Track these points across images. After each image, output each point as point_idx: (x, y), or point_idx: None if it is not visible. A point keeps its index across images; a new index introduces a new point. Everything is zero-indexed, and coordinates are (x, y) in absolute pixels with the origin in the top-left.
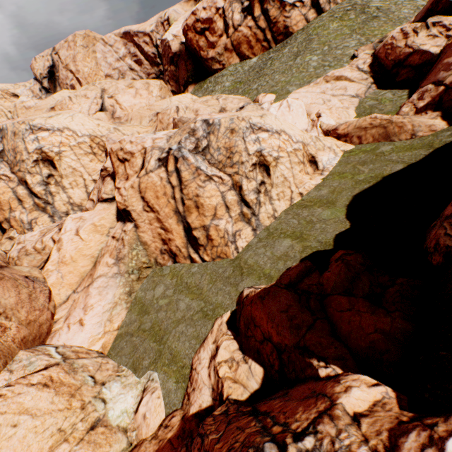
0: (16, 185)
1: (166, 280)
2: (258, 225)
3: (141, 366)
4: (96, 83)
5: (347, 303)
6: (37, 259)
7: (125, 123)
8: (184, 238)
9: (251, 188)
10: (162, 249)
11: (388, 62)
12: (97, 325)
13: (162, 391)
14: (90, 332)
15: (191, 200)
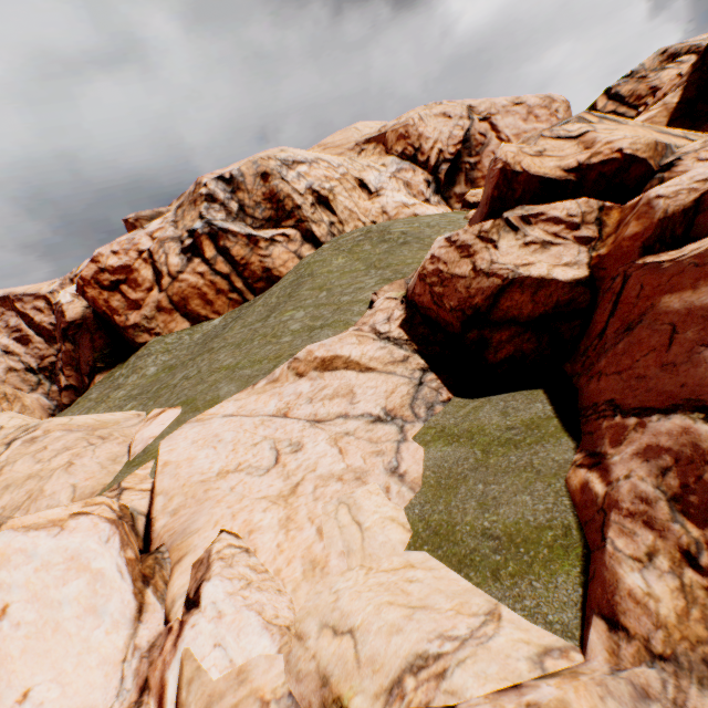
0: None
1: None
2: None
3: None
4: None
5: None
6: None
7: None
8: None
9: None
10: None
11: (446, 313)
12: None
13: None
14: None
15: None
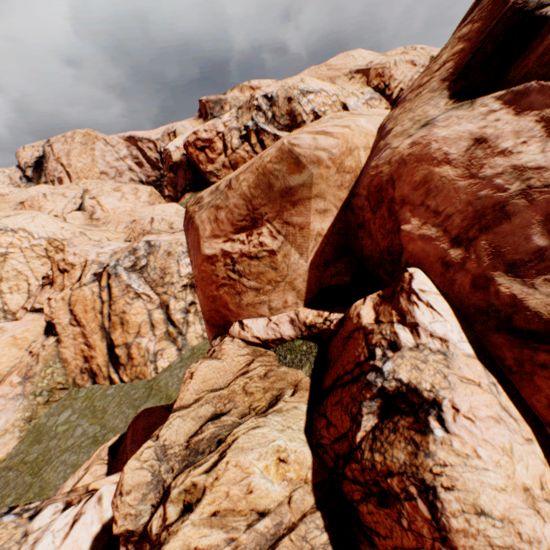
0: None
1: (77, 403)
2: (184, 345)
3: (2, 504)
4: (80, 183)
5: None
6: None
7: (100, 226)
8: (107, 355)
9: (179, 307)
10: (83, 368)
11: None
12: None
13: None
14: None
15: (117, 316)
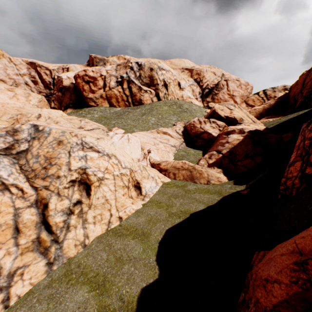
0: None
1: None
2: (58, 256)
3: None
4: None
5: None
6: None
7: None
8: None
9: (61, 207)
10: None
11: (192, 133)
12: None
13: None
14: None
15: None
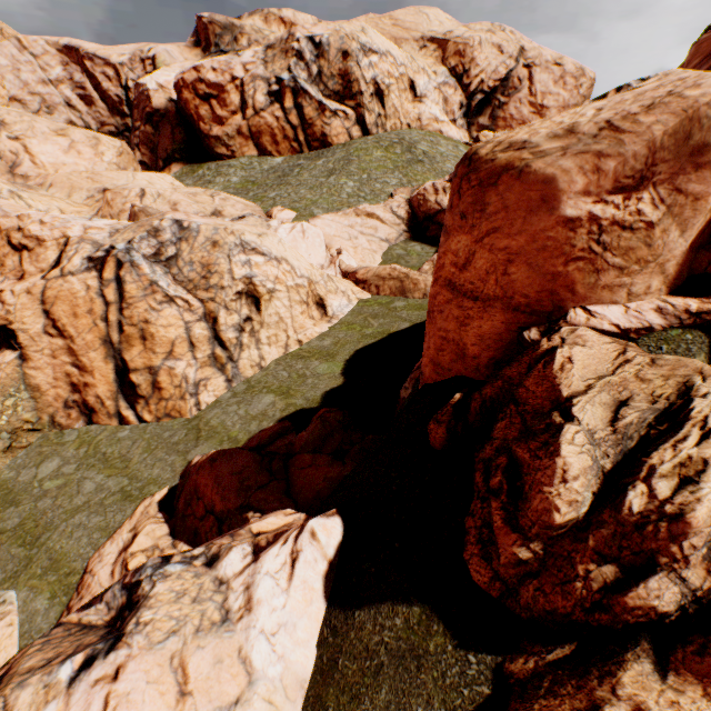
0: None
1: (67, 450)
2: (236, 375)
3: None
4: None
5: (311, 460)
6: None
7: (37, 188)
8: (114, 383)
9: (232, 323)
10: (70, 400)
11: (420, 213)
12: None
13: (19, 617)
14: None
15: (135, 327)
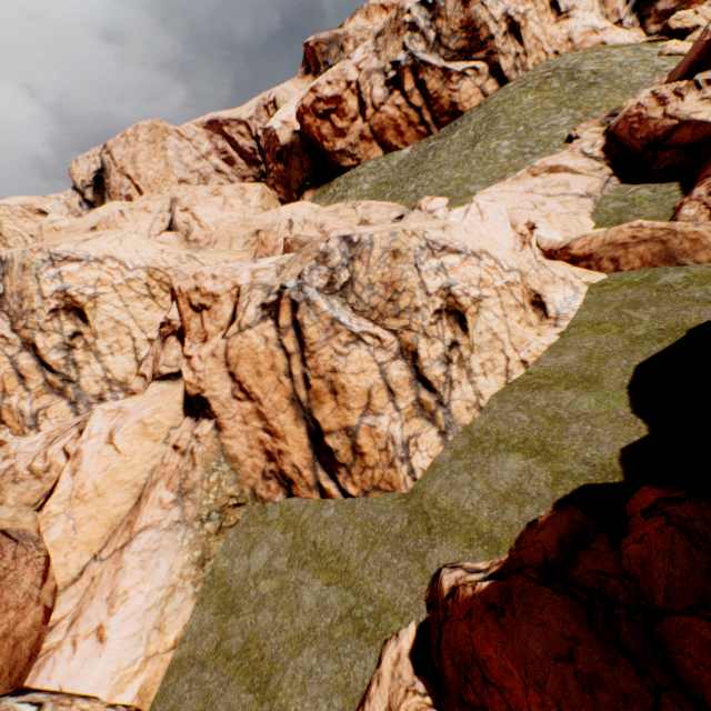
0: (18, 351)
1: (273, 533)
2: (449, 424)
3: None
4: (163, 190)
5: None
6: (34, 490)
7: (205, 247)
8: (308, 450)
9: (435, 354)
10: (266, 470)
11: (635, 142)
12: (133, 640)
13: None
14: (117, 660)
15: (321, 379)
